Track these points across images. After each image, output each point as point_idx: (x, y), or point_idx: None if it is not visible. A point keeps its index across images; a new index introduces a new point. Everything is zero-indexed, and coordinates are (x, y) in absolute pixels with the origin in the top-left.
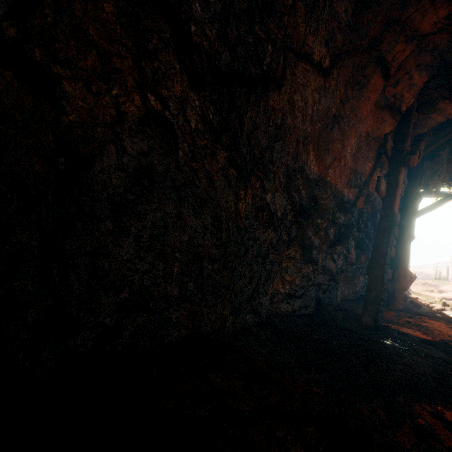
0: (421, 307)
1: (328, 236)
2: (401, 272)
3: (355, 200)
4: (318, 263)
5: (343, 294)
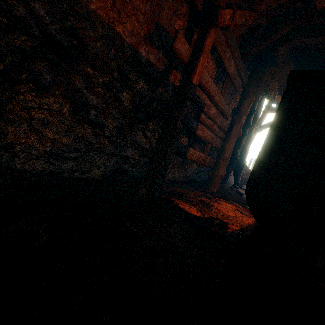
0: (242, 195)
1: (121, 101)
2: (221, 162)
3: (167, 71)
4: (105, 128)
5: (173, 176)
